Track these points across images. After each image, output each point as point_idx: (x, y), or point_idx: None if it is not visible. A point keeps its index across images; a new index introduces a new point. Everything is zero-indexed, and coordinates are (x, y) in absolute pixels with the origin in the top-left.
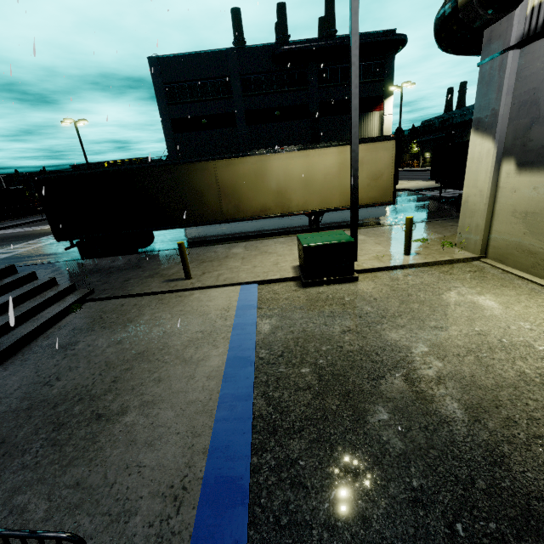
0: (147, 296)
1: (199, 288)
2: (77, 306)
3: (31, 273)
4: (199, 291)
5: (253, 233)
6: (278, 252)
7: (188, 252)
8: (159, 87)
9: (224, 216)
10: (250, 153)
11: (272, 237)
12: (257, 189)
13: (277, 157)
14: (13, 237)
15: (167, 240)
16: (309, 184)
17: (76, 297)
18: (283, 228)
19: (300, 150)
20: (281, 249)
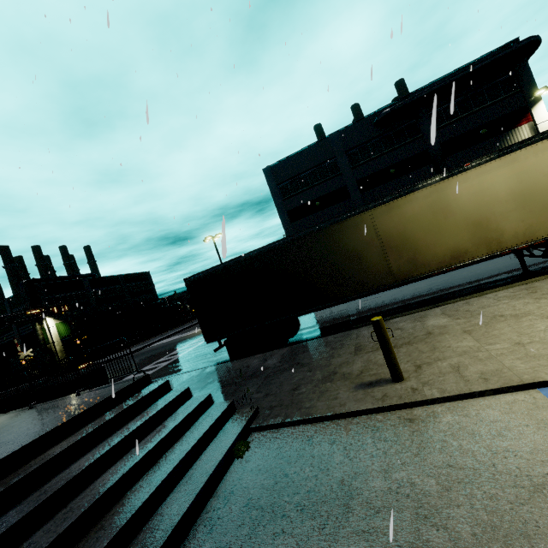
0: (342, 419)
1: (438, 400)
2: (244, 445)
3: (184, 390)
4: (444, 408)
5: (426, 296)
6: (530, 311)
7: (356, 335)
8: (274, 189)
9: (395, 277)
10: (418, 186)
11: (478, 293)
12: (439, 230)
13: (461, 179)
14: (172, 344)
15: (312, 324)
16: (529, 200)
17: (238, 426)
18: (469, 281)
19: (498, 158)
20: (531, 306)
